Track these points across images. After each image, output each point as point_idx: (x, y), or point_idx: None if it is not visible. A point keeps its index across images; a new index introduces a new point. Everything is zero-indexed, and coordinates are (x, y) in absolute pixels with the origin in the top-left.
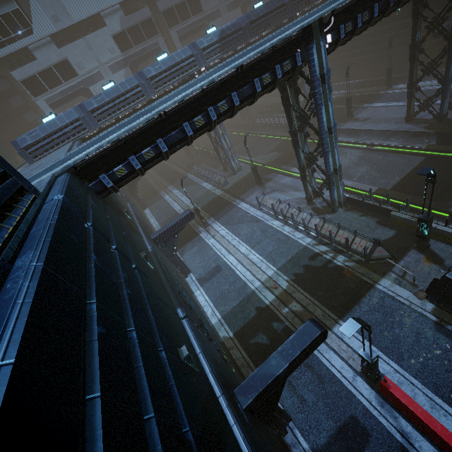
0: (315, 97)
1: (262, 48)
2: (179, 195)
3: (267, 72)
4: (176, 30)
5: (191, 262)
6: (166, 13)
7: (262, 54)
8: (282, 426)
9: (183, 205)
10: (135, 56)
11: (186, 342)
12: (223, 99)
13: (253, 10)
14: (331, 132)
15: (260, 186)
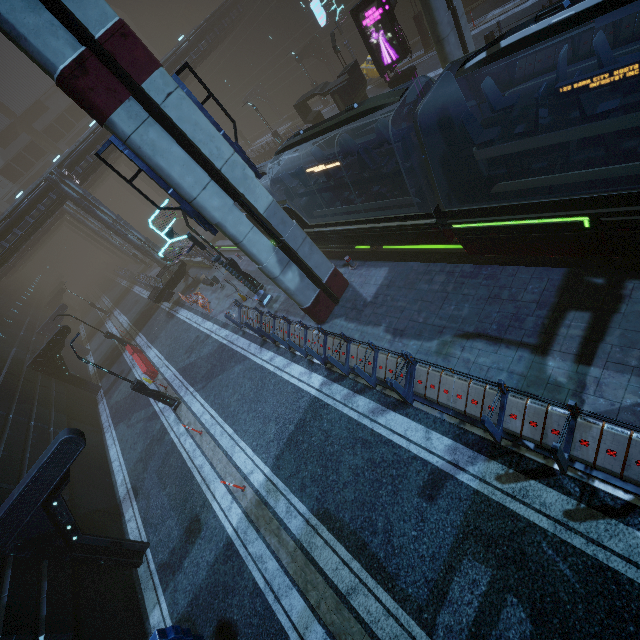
0: (86, 208)
1: (15, 204)
2: (105, 300)
3: (35, 210)
4: (66, 143)
5: (93, 345)
6: (47, 131)
7: (22, 204)
8: (90, 388)
9: (104, 307)
10: (30, 182)
11: (0, 351)
12: (10, 234)
13: (86, 132)
14: (119, 222)
15: (149, 268)
